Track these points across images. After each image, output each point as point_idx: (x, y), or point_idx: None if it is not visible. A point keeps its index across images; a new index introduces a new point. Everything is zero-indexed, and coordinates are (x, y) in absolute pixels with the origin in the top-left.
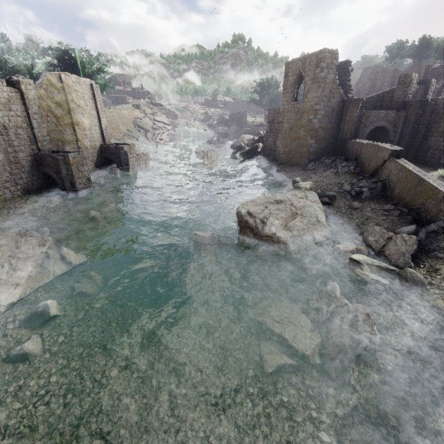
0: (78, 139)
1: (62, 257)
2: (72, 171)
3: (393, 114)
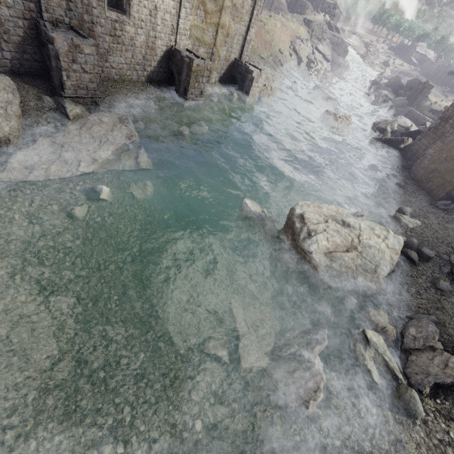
0: (216, 45)
1: (137, 156)
2: (190, 78)
3: None
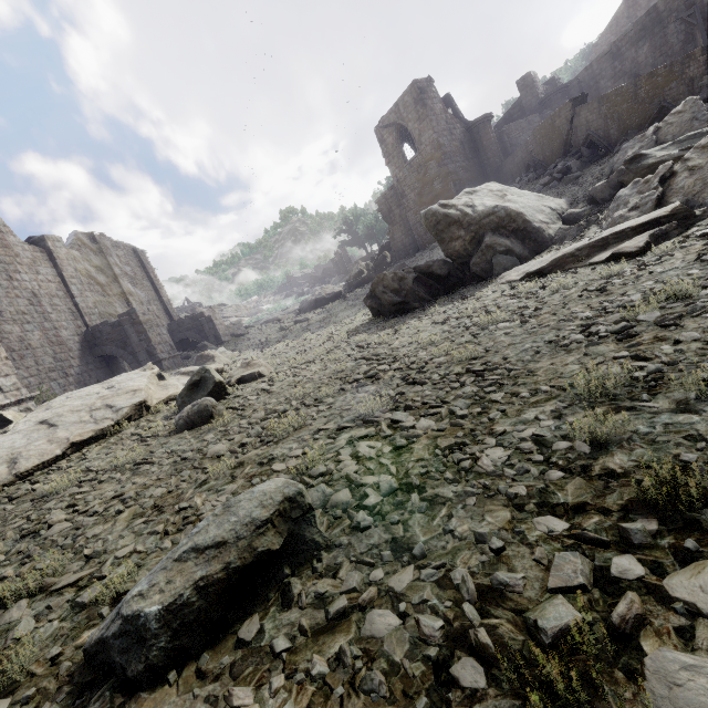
0: None
1: (187, 375)
2: (146, 332)
3: (537, 119)
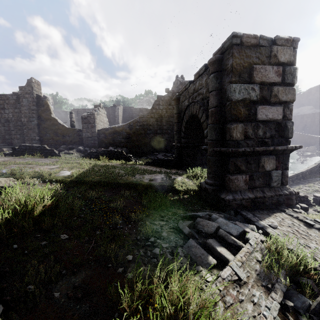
0: None
1: None
2: None
3: None
